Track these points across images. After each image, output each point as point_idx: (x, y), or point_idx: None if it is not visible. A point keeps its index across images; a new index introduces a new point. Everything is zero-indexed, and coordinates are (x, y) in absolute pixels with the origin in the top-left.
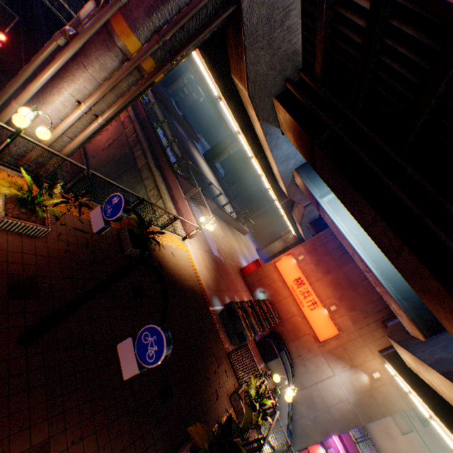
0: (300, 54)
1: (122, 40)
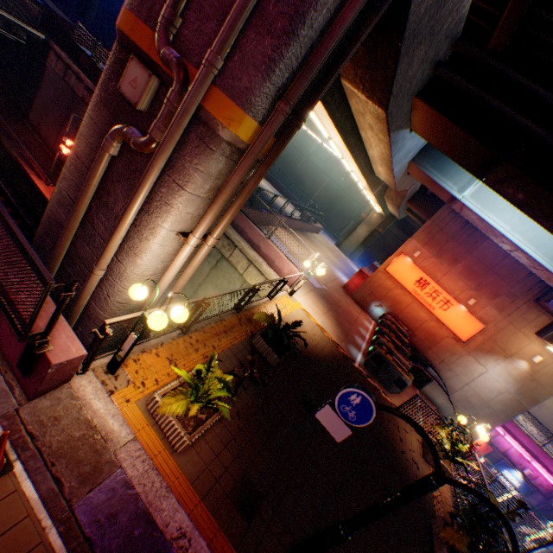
0: (463, 18)
1: (231, 131)
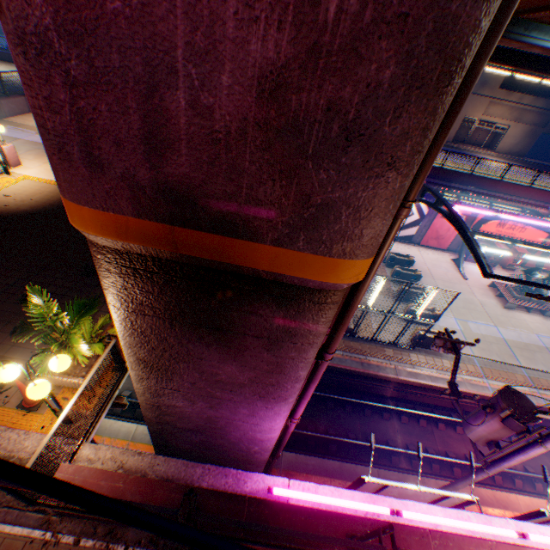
0: None
1: None
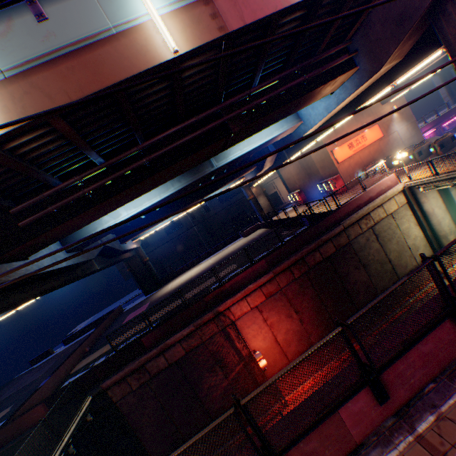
0: None
1: None
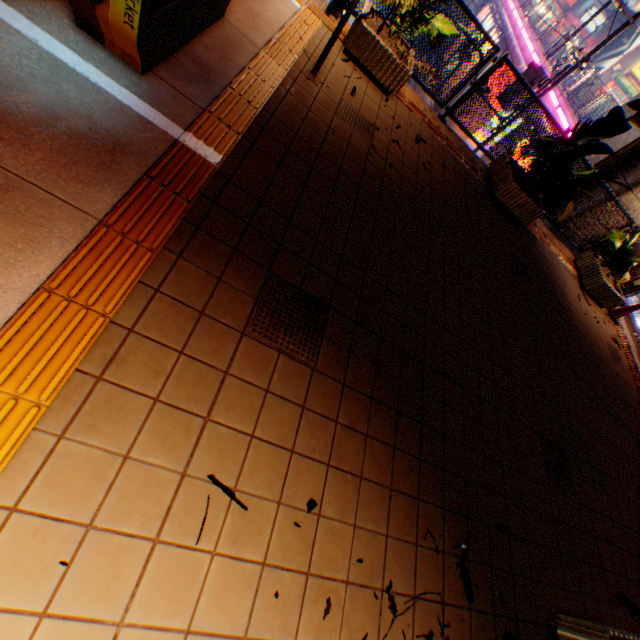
0: None
1: None
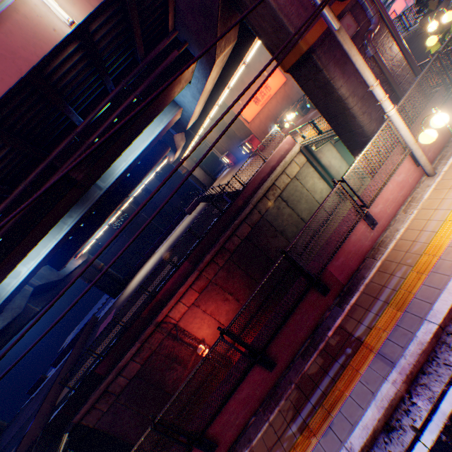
0: None
1: None
